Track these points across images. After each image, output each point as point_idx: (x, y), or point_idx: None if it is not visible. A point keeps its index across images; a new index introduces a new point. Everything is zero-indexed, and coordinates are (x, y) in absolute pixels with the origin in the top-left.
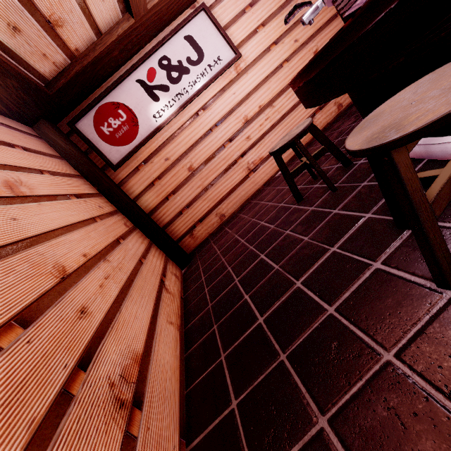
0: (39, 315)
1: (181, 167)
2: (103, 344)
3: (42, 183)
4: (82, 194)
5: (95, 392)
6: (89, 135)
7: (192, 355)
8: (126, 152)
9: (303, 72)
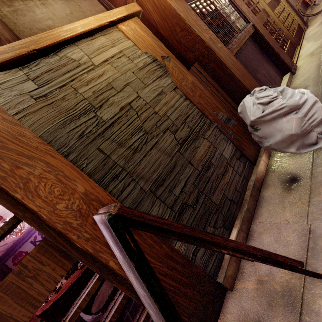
0: None
1: None
2: None
3: None
4: None
5: None
6: (10, 265)
7: None
8: None
9: None
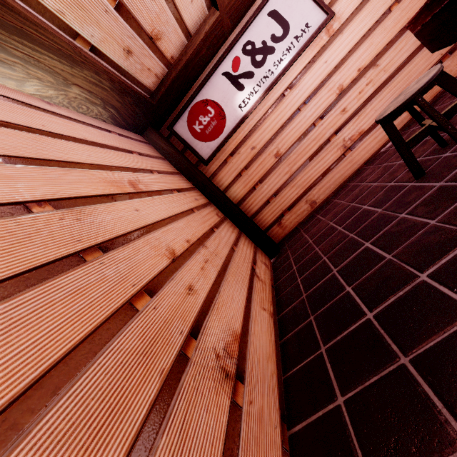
0: (159, 288)
1: (267, 154)
2: (207, 319)
3: (153, 181)
4: (181, 189)
5: (205, 359)
6: (184, 135)
7: (287, 343)
8: (215, 146)
9: (432, 1)
